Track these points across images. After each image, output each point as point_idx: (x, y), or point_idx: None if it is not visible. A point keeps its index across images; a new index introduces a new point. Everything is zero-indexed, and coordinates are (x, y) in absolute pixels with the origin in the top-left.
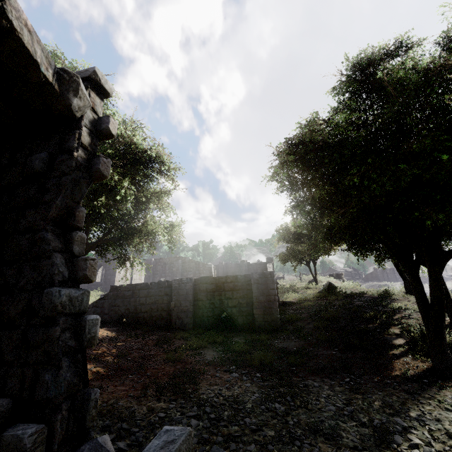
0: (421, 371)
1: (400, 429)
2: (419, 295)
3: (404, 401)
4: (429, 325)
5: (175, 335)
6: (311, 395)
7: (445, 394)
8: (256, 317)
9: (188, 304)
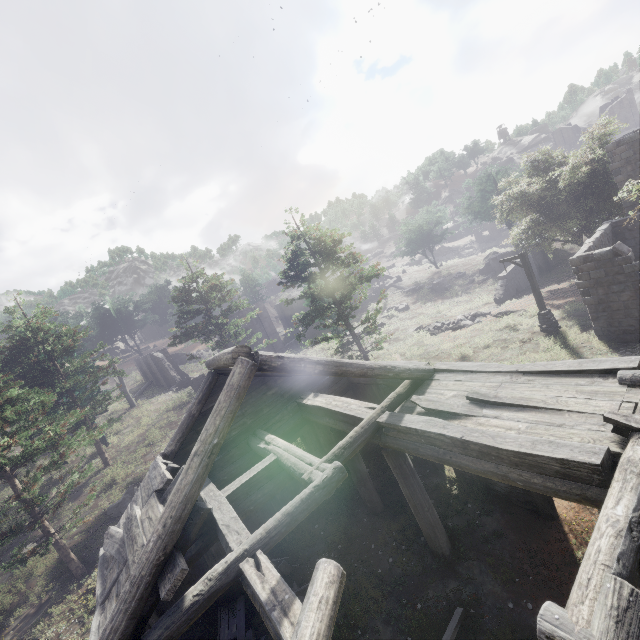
0: None
1: None
2: None
3: None
4: None
5: (558, 276)
6: None
7: None
8: (549, 262)
9: (535, 268)
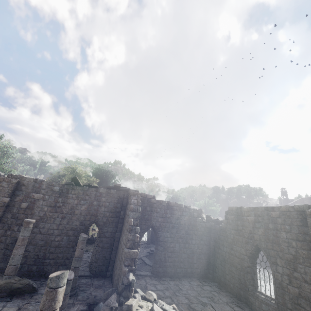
0: None
1: None
2: None
3: None
4: None
5: None
6: None
7: None
8: None
9: None
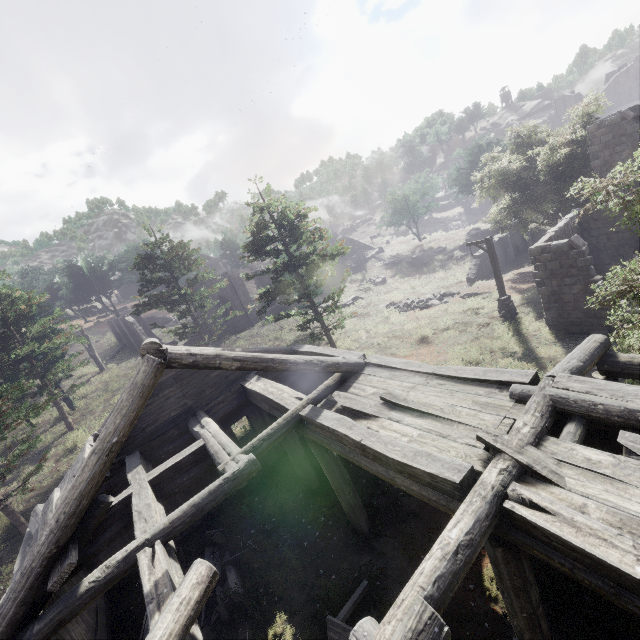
0: None
1: None
2: None
3: None
4: None
5: None
6: None
7: None
8: (527, 242)
9: (511, 248)
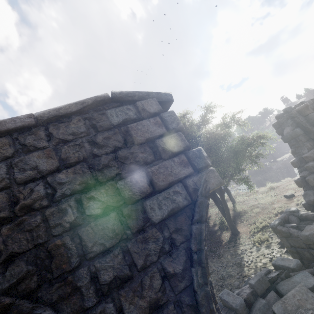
0: (230, 236)
1: (241, 259)
2: (219, 207)
3: (234, 250)
4: (226, 218)
5: None
6: (210, 269)
7: (241, 240)
8: None
9: None
